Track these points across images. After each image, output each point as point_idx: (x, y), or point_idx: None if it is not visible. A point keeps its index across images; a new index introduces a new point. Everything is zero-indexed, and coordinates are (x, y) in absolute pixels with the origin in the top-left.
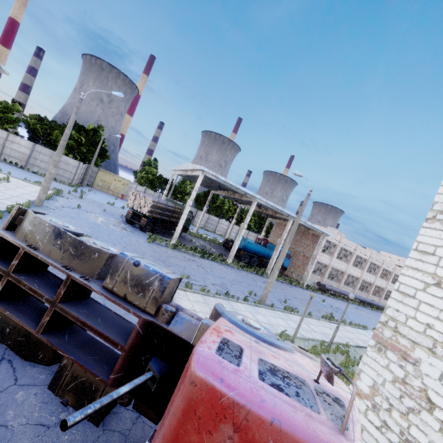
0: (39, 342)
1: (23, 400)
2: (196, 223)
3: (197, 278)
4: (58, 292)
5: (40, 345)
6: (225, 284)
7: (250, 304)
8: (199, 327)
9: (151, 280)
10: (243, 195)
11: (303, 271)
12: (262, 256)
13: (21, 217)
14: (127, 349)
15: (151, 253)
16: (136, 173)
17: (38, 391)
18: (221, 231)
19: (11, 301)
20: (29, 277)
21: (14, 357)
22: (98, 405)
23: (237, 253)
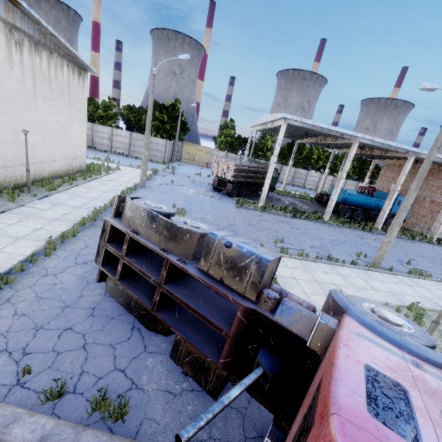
0: (156, 317)
1: (153, 367)
2: (281, 179)
3: (292, 241)
4: (161, 274)
5: (157, 319)
6: (326, 246)
7: (360, 269)
8: (316, 328)
9: (246, 263)
10: (339, 137)
11: (431, 222)
12: (368, 208)
13: (122, 204)
14: (232, 336)
15: (240, 219)
16: (216, 139)
17: (162, 359)
18: (311, 184)
19: (130, 279)
20: (138, 259)
21: (141, 326)
22: (210, 416)
23: (335, 208)
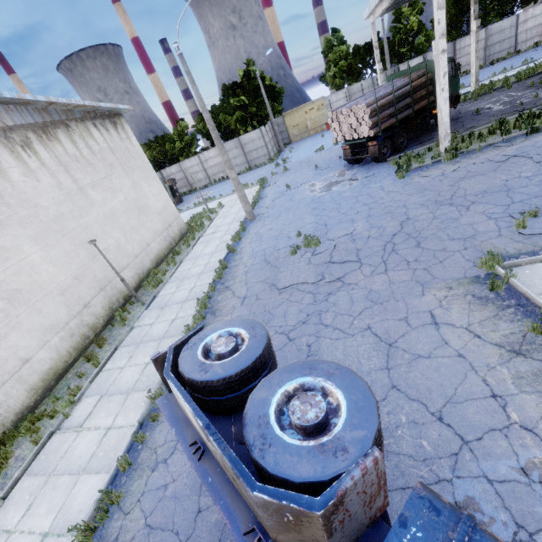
0: None
1: None
2: (462, 68)
3: None
4: None
5: None
6: None
7: None
8: None
9: None
10: None
11: None
12: None
13: None
14: None
15: (416, 199)
16: (324, 78)
17: None
18: (532, 37)
19: None
20: None
21: None
22: None
23: None
